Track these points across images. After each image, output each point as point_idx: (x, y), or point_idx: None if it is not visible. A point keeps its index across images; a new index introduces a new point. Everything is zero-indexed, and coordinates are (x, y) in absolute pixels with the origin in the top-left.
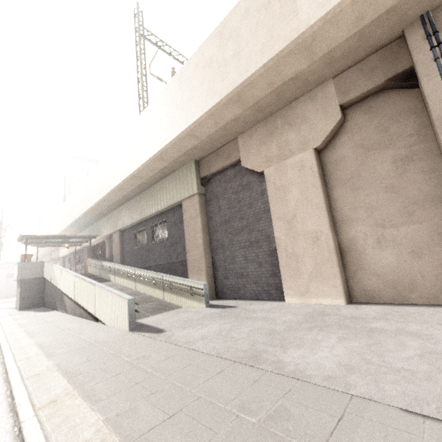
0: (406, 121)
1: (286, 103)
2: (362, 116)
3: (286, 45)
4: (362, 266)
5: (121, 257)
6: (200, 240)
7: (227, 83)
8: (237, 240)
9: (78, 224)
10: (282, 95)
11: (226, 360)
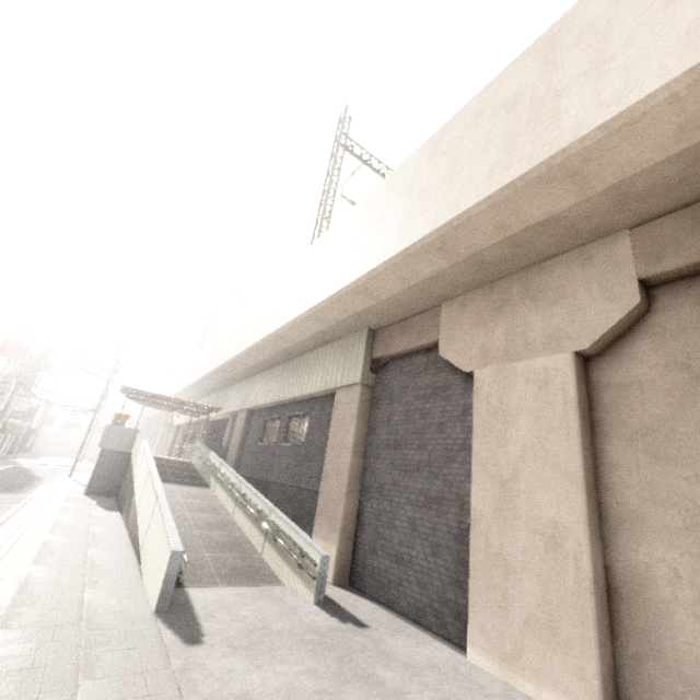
0: None
1: (532, 261)
2: (690, 306)
3: (530, 168)
4: (660, 650)
5: (239, 452)
6: (346, 465)
7: (426, 220)
8: (407, 486)
9: (202, 386)
10: (525, 248)
11: None
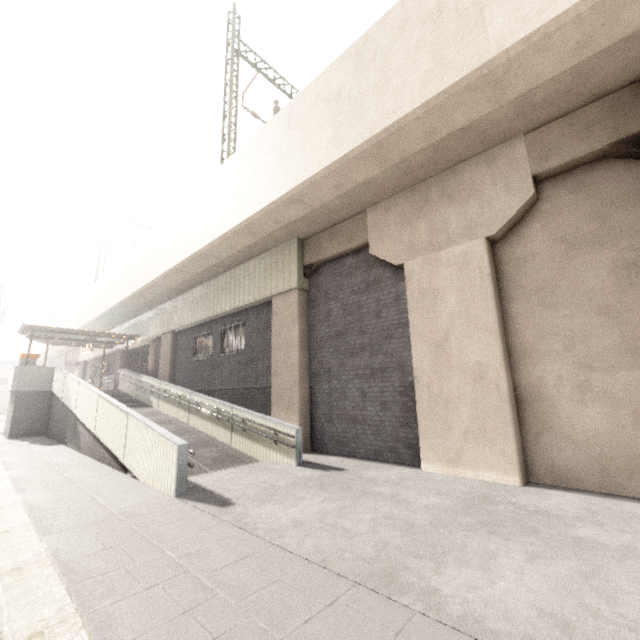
0: (638, 209)
1: (447, 165)
2: (566, 195)
3: (462, 77)
4: (550, 426)
5: (172, 371)
6: (295, 359)
7: (363, 127)
8: (353, 365)
9: (112, 316)
10: (444, 153)
11: (340, 578)
